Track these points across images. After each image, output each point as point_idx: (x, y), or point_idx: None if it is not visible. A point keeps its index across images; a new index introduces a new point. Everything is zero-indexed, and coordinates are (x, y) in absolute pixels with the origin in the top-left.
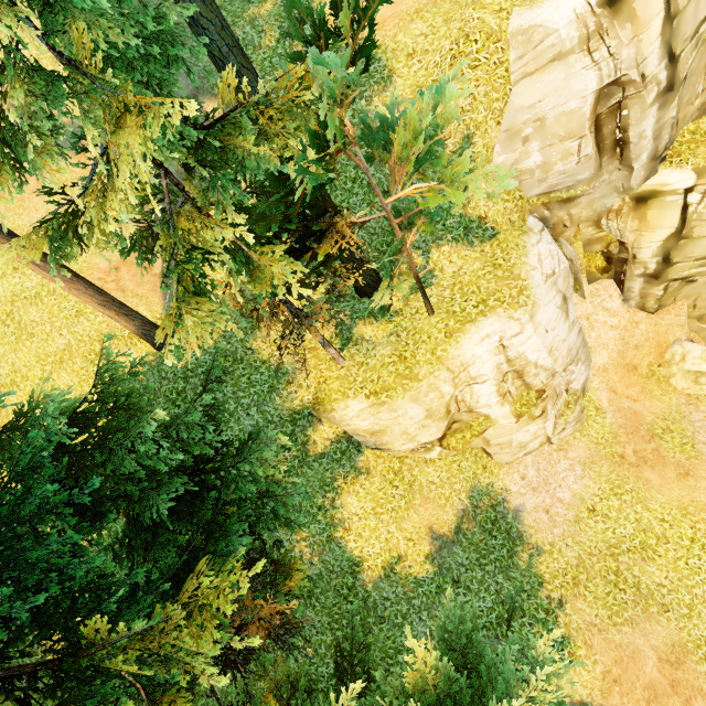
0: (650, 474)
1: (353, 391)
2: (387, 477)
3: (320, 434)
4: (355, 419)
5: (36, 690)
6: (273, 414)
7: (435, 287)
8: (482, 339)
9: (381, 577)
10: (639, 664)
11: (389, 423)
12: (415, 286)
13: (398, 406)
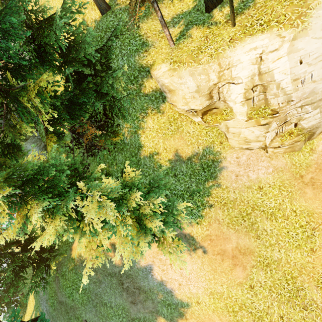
0: (309, 191)
1: (167, 60)
2: (170, 119)
3: (149, 83)
4: (162, 77)
5: (1, 94)
6: (132, 63)
7: (249, 9)
8: (251, 49)
9: (147, 156)
10: (225, 242)
11: (177, 86)
12: (238, 7)
13: (182, 75)
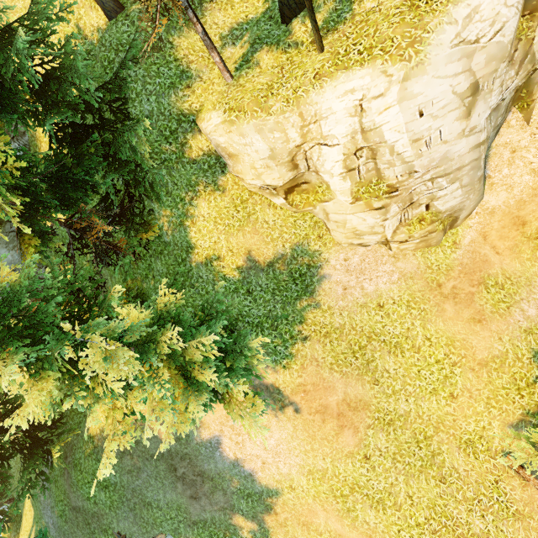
0: (449, 307)
1: (219, 105)
2: (235, 201)
3: (197, 142)
4: (215, 134)
5: None
6: (166, 108)
7: (344, 24)
8: (346, 92)
9: (202, 263)
10: (327, 394)
11: (240, 149)
12: (329, 19)
13: (245, 132)
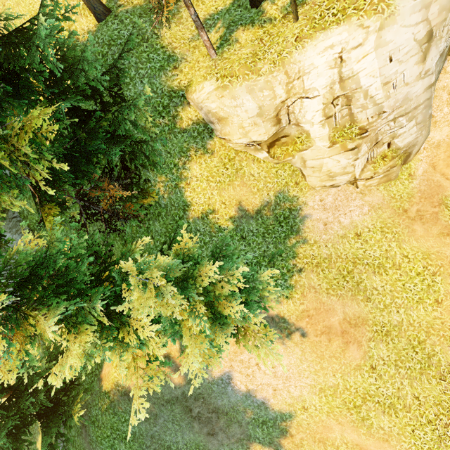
0: (418, 227)
1: (210, 75)
2: (223, 160)
3: (186, 113)
4: (207, 101)
5: None
6: (157, 87)
7: None
8: (326, 48)
9: (198, 217)
10: (329, 315)
11: (230, 111)
12: None
13: (237, 94)
